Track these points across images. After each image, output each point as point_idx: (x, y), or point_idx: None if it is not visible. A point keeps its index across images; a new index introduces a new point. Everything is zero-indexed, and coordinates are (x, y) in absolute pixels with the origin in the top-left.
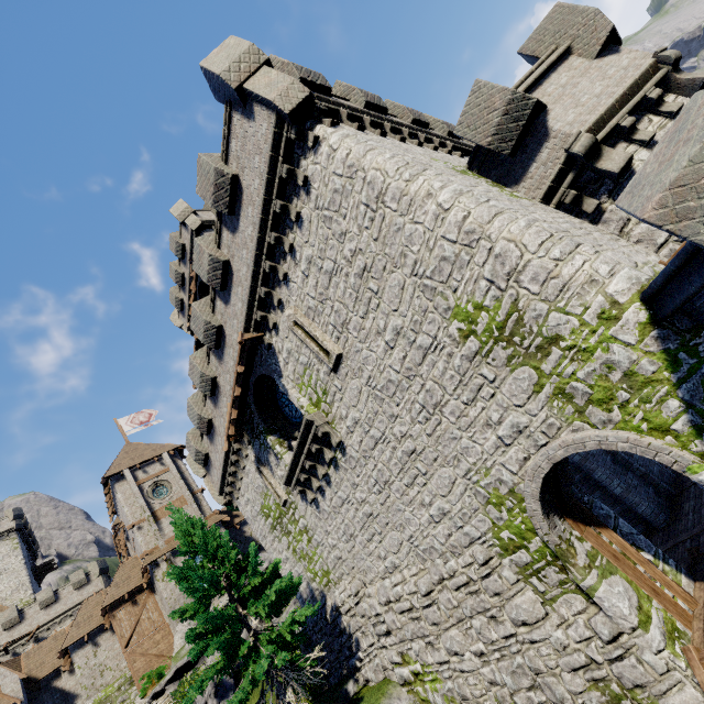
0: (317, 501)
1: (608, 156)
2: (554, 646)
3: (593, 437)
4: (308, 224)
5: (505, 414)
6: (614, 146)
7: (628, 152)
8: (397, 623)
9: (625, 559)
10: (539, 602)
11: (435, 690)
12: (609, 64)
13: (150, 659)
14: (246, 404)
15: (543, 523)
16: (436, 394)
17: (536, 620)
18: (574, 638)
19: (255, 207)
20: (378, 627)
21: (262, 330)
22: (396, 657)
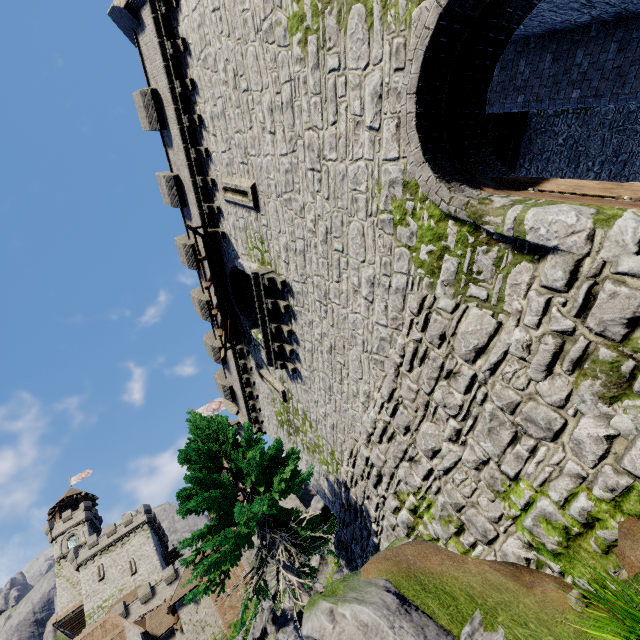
0: (298, 371)
1: None
2: (516, 354)
3: (429, 3)
4: (200, 84)
5: (362, 92)
6: None
7: None
8: (380, 455)
9: (582, 197)
10: (487, 314)
11: (432, 518)
12: None
13: (237, 612)
14: (235, 313)
15: (440, 187)
16: (314, 142)
17: (487, 338)
18: (532, 322)
19: (170, 104)
20: (371, 475)
21: (217, 226)
22: (392, 501)
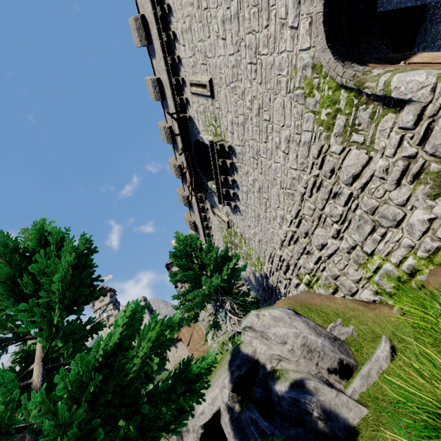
0: (238, 207)
1: None
2: (379, 176)
3: None
4: (174, 7)
5: (287, 0)
6: None
7: None
8: (289, 253)
9: (438, 65)
10: (362, 153)
11: (319, 286)
12: None
13: (199, 353)
14: (197, 172)
15: (337, 66)
16: (252, 43)
17: (361, 167)
18: (390, 153)
19: (154, 25)
20: (282, 267)
21: (185, 112)
22: (295, 280)
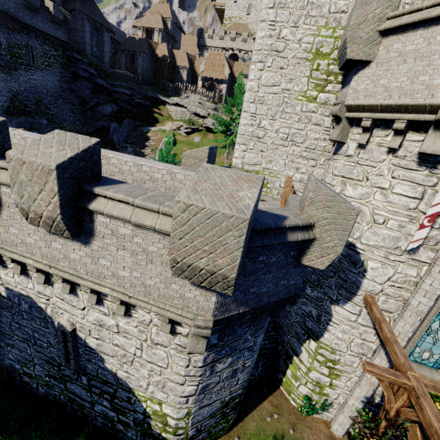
0: None
1: (338, 128)
2: None
3: None
4: None
5: None
6: (358, 126)
7: (335, 137)
8: None
9: None
10: None
11: None
12: (436, 69)
13: None
14: None
15: None
16: None
17: None
18: None
19: None
20: None
21: None
22: None
